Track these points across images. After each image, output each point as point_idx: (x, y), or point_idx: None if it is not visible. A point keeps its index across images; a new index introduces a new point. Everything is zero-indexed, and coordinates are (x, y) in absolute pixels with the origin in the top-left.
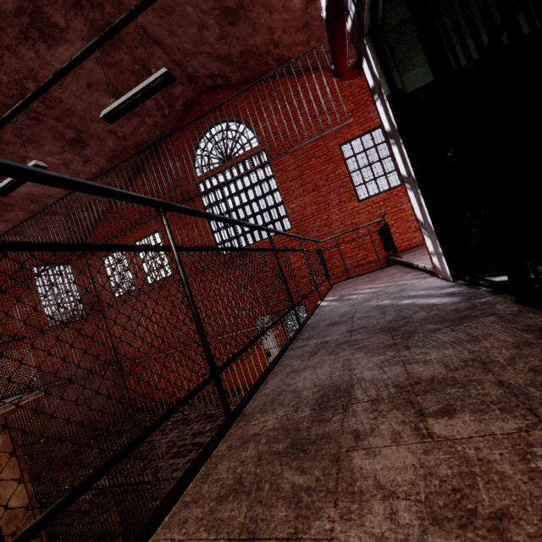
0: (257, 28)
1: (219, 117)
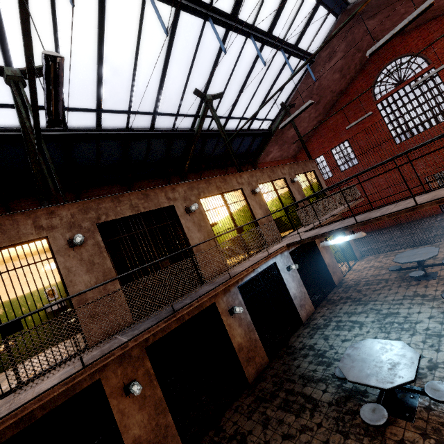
0: None
1: (394, 57)
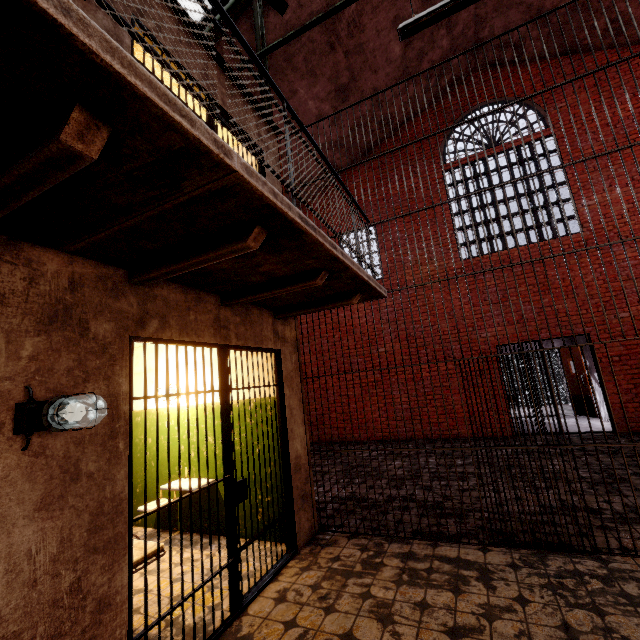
0: None
1: (492, 97)
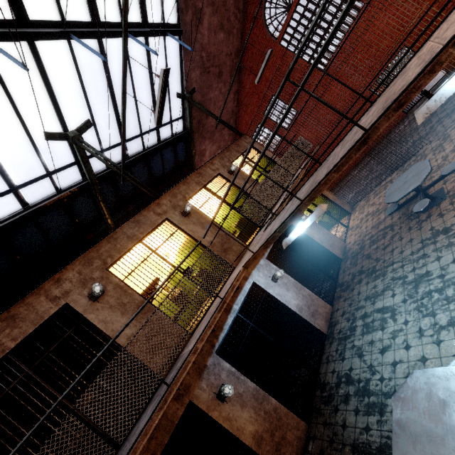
0: None
1: None
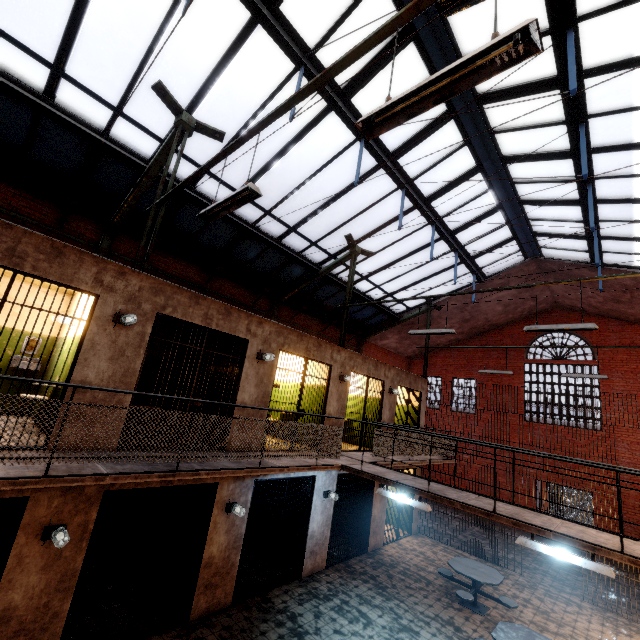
0: (633, 308)
1: None
